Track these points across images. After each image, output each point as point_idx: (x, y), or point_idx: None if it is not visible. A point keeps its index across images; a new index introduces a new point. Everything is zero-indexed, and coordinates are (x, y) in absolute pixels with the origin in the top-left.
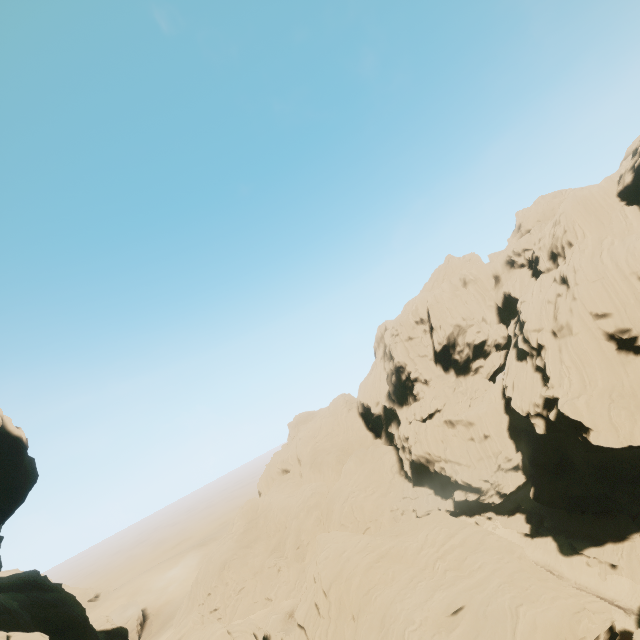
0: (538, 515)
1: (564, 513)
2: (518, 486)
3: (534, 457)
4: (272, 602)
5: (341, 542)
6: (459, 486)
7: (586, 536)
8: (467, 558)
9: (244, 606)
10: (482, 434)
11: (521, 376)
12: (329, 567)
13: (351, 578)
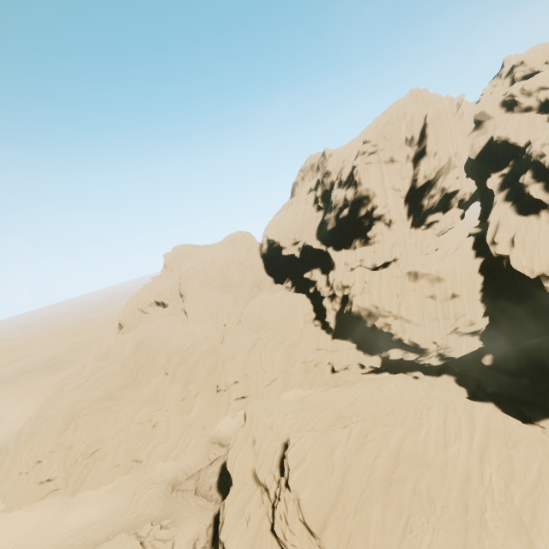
0: (474, 379)
1: (508, 381)
2: (471, 351)
3: (513, 325)
4: (142, 464)
5: (304, 424)
6: (400, 345)
7: (538, 406)
8: (513, 457)
9: (98, 472)
10: (451, 293)
11: (529, 232)
12: (312, 481)
13: (366, 508)
